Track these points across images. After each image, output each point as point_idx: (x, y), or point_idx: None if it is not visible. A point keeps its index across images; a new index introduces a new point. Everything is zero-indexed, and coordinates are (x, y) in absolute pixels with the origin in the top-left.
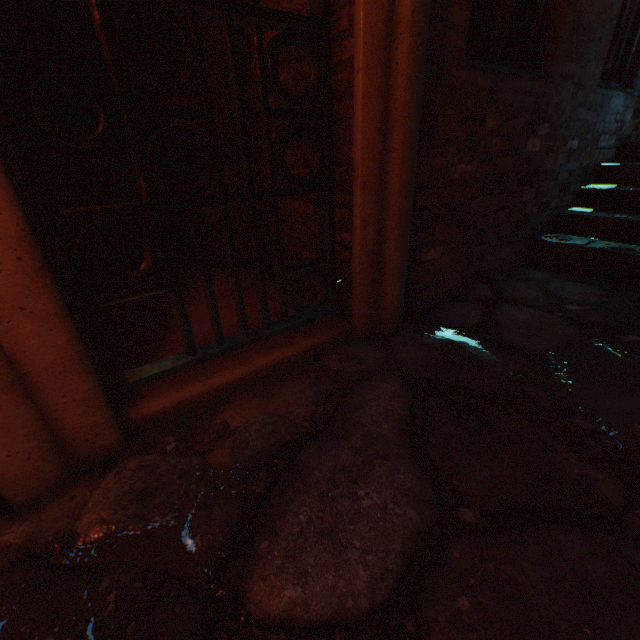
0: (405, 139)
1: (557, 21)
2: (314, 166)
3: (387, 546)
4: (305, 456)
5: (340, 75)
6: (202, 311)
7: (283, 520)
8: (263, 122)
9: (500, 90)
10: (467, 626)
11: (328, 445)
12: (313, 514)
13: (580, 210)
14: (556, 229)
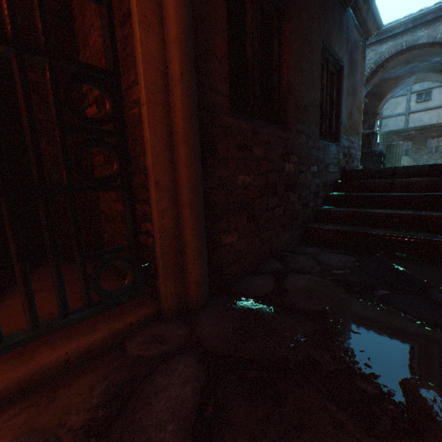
0: (189, 153)
1: (287, 102)
2: (114, 170)
3: None
4: None
5: (134, 109)
6: (19, 303)
7: None
8: (57, 133)
9: (259, 133)
10: None
11: None
12: None
13: (329, 207)
14: (317, 219)
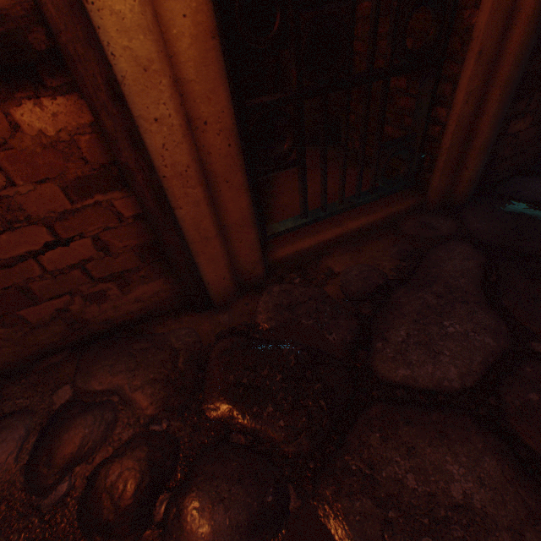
0: None
1: None
2: (429, 38)
3: (470, 357)
4: (396, 296)
5: None
6: (291, 183)
7: (388, 333)
8: None
9: None
10: (536, 409)
11: (413, 290)
12: (410, 332)
13: None
14: None
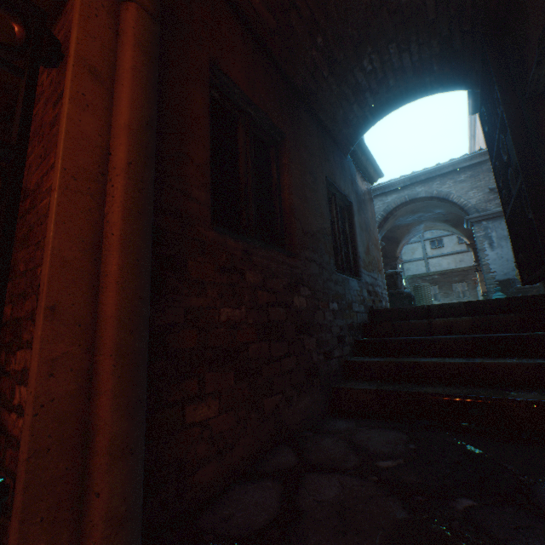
0: (127, 264)
1: (291, 226)
2: None
3: None
4: None
5: (46, 200)
6: None
7: None
8: None
9: (255, 254)
10: None
11: None
12: None
13: (360, 357)
14: (348, 375)
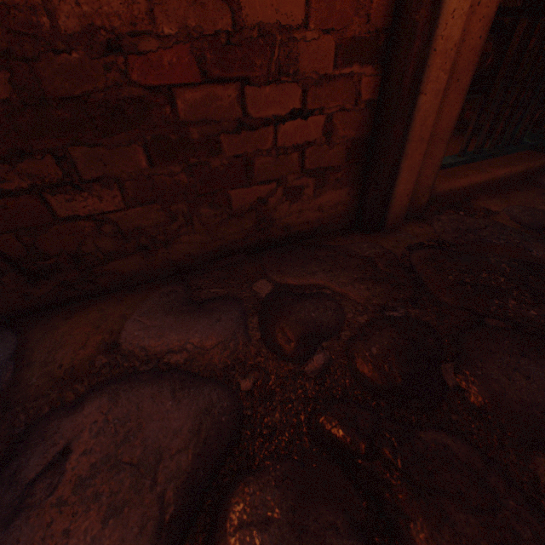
0: None
1: None
2: None
3: None
4: None
5: None
6: None
7: None
8: None
9: None
10: None
11: None
12: None
13: None
14: None
